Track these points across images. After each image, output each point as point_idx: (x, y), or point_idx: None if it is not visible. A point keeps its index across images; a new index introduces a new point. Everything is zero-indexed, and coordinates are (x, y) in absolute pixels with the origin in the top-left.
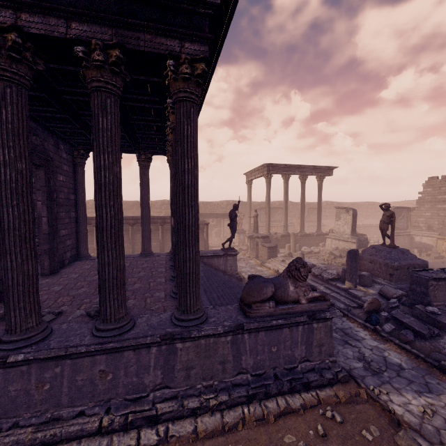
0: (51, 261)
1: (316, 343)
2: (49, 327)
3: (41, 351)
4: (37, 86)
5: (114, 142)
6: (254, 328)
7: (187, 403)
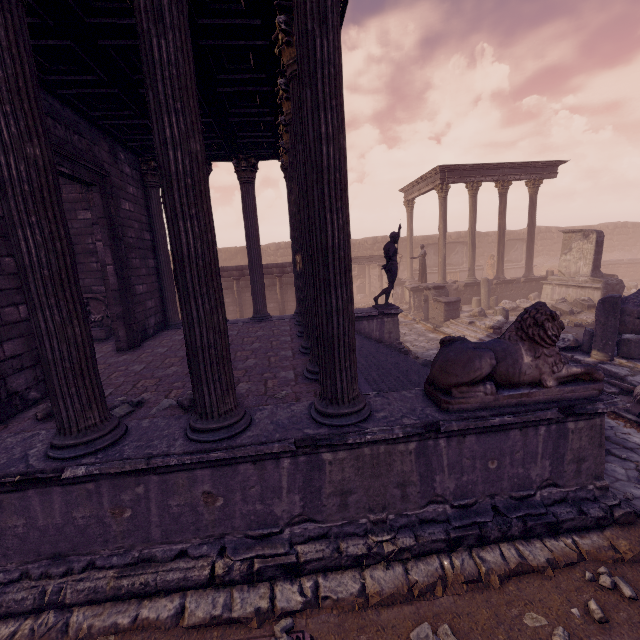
0: (129, 330)
1: (572, 457)
2: (122, 424)
3: (110, 462)
4: (54, 24)
5: (185, 90)
6: (456, 430)
7: (346, 547)
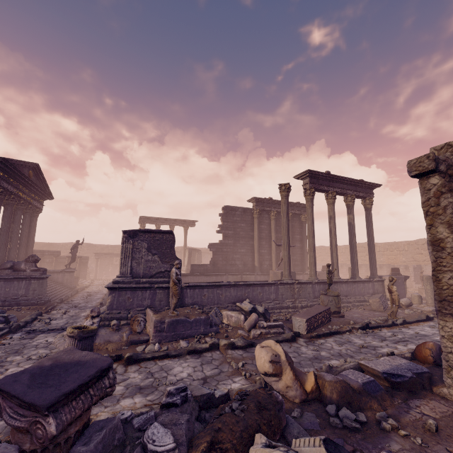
0: None
1: (32, 289)
2: None
3: None
4: None
5: None
6: None
7: None
